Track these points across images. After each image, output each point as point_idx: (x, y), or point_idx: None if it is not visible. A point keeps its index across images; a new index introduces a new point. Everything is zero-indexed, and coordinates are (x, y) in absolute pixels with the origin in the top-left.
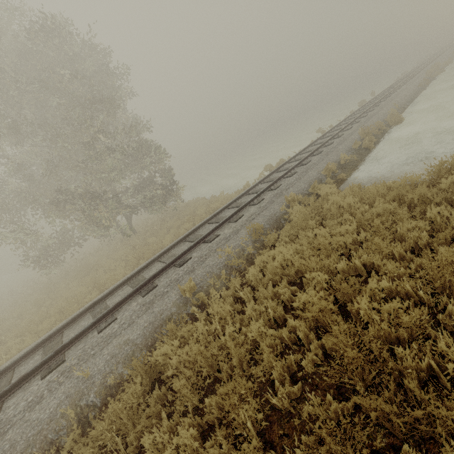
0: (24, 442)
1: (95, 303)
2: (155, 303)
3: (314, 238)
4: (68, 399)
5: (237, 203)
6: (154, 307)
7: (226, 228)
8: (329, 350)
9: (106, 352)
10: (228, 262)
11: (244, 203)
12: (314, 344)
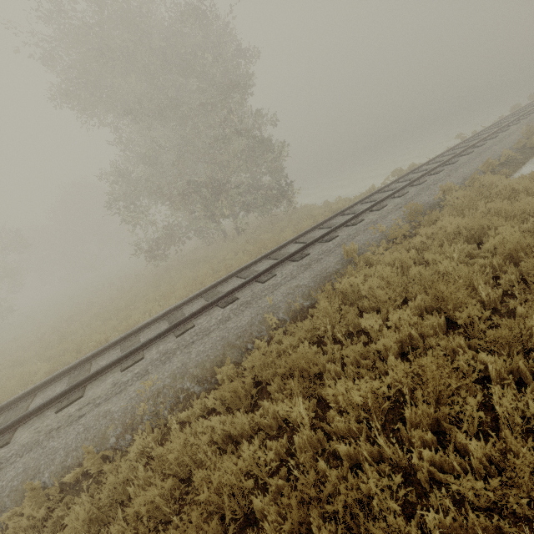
0: (234, 335)
1: (241, 270)
2: (313, 265)
3: (486, 214)
4: (260, 316)
5: (371, 198)
6: (314, 267)
7: (370, 215)
8: (526, 275)
9: (279, 292)
10: (390, 232)
11: (386, 195)
12: (511, 270)
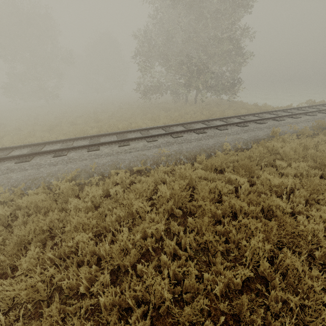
0: (205, 147)
1: (205, 121)
2: (249, 132)
3: None
4: (219, 143)
5: (291, 111)
6: (250, 133)
7: (289, 119)
8: None
9: (229, 137)
10: (302, 130)
11: (302, 112)
12: None
